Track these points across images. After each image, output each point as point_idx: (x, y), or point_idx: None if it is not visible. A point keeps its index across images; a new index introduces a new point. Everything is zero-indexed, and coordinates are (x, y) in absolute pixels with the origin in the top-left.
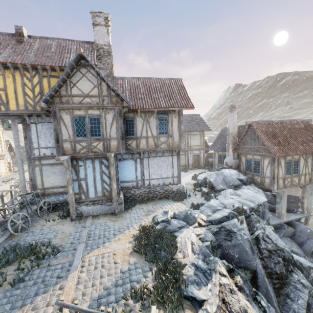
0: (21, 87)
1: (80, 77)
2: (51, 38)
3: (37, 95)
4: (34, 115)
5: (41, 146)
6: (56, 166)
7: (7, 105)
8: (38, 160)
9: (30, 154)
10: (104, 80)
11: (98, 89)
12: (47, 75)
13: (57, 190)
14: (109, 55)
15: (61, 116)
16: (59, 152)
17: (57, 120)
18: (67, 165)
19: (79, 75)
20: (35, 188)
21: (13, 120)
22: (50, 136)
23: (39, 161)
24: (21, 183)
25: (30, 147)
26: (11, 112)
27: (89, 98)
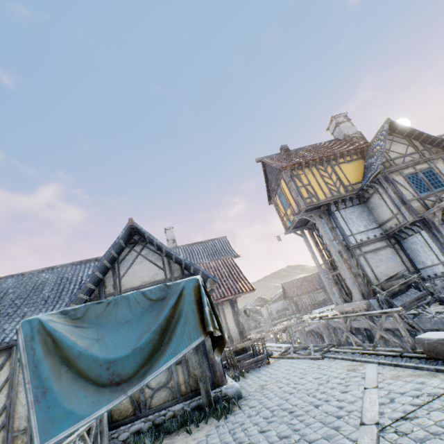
0: (320, 179)
1: (390, 143)
2: (303, 147)
3: (336, 181)
4: (340, 200)
5: (353, 233)
6: (378, 251)
7: (315, 196)
8: (357, 248)
9: (347, 243)
10: (416, 137)
11: (411, 147)
12: (335, 163)
13: (396, 283)
14: (362, 139)
15: (393, 178)
16: (411, 214)
17: (392, 182)
18: (439, 218)
19: (388, 142)
20: (371, 283)
21: (315, 214)
22: (356, 220)
23: (359, 249)
24: (349, 281)
25: (344, 236)
26: (322, 201)
27: (409, 156)
